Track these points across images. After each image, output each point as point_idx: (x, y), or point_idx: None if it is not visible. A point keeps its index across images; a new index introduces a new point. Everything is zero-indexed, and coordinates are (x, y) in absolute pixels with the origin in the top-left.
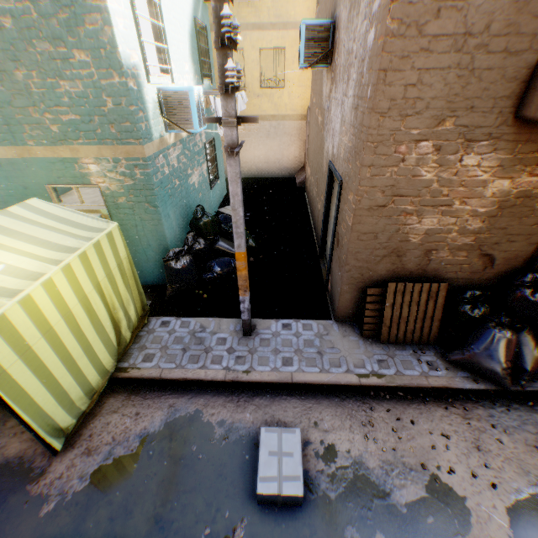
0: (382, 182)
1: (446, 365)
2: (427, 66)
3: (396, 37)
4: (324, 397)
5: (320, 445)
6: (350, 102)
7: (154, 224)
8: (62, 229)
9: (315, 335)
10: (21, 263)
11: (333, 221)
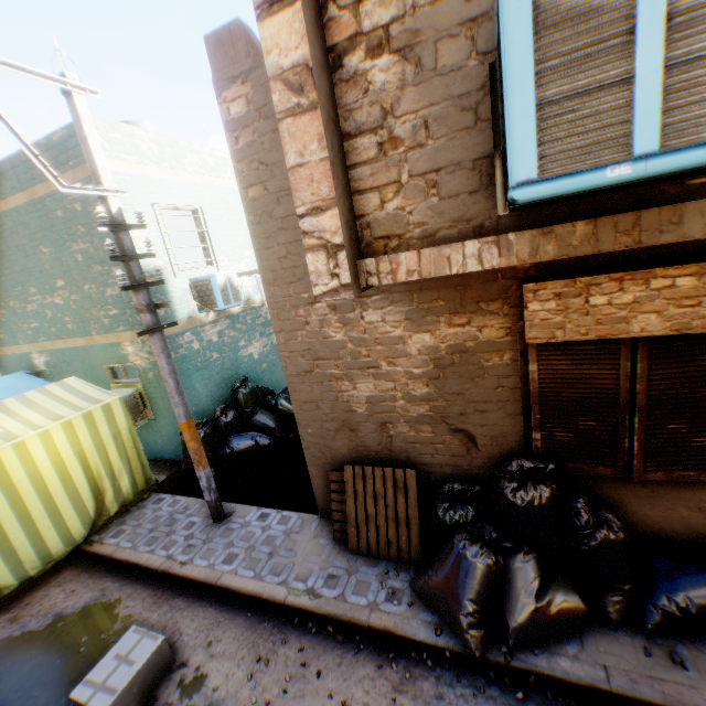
0: (299, 347)
1: (415, 597)
2: (289, 240)
3: (256, 224)
4: (243, 612)
5: (192, 671)
6: None
7: None
8: (71, 402)
9: (284, 531)
10: (16, 428)
11: None
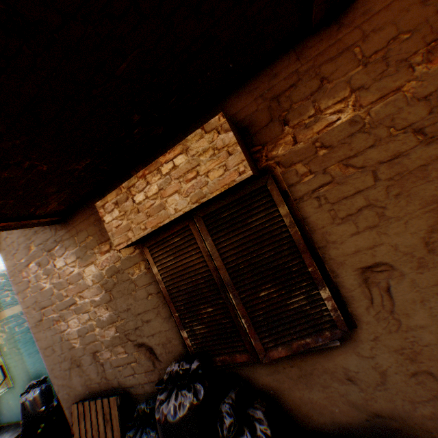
0: (31, 301)
1: None
2: None
3: None
4: None
5: None
6: None
7: (22, 362)
8: None
9: None
10: None
11: None
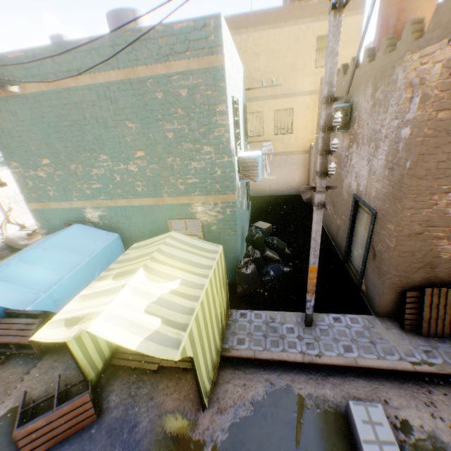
0: (418, 218)
1: None
2: None
3: (430, 137)
4: (384, 379)
5: (395, 419)
6: (380, 162)
7: (232, 242)
8: (196, 253)
9: (363, 328)
10: (188, 277)
11: (360, 237)
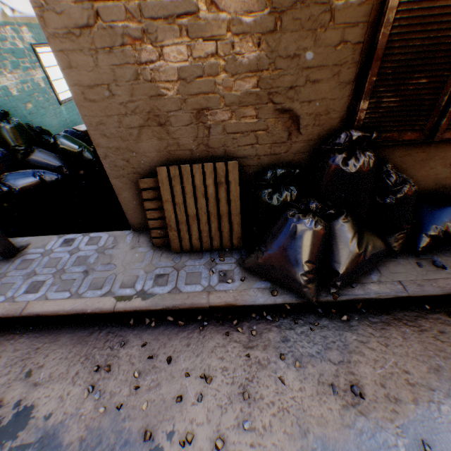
0: None
1: (245, 274)
2: None
3: None
4: (67, 331)
5: (12, 410)
6: None
7: None
8: None
9: (96, 250)
10: None
11: None
